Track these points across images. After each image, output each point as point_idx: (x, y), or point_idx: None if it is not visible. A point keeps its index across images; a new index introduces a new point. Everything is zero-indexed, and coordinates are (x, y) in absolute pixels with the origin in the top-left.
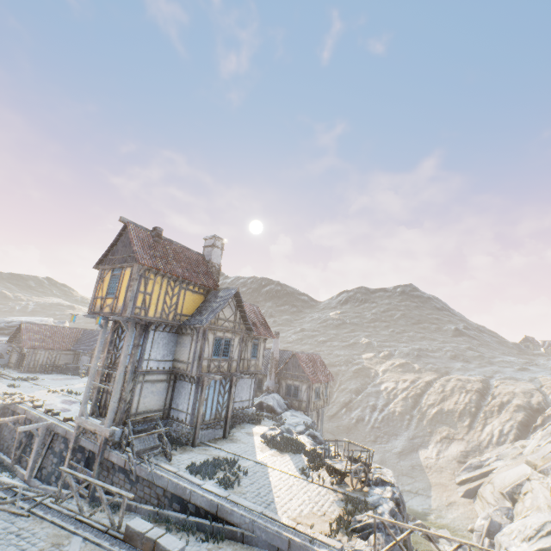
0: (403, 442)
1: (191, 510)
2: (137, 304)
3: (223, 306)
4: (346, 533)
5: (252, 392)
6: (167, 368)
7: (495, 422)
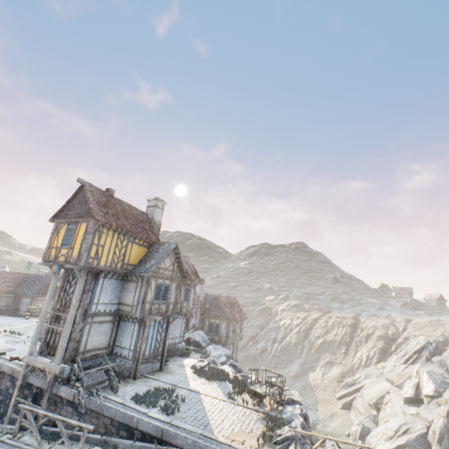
0: (297, 367)
1: (137, 436)
2: (91, 254)
3: (165, 257)
4: (271, 445)
5: (183, 329)
6: (113, 311)
7: (363, 349)
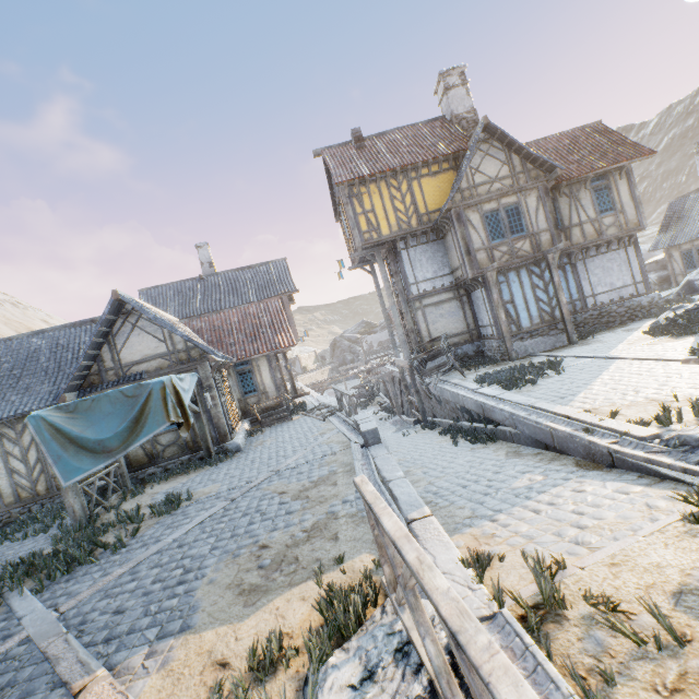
0: None
1: (474, 417)
2: (362, 230)
3: (467, 163)
4: None
5: (637, 269)
6: (448, 285)
7: None
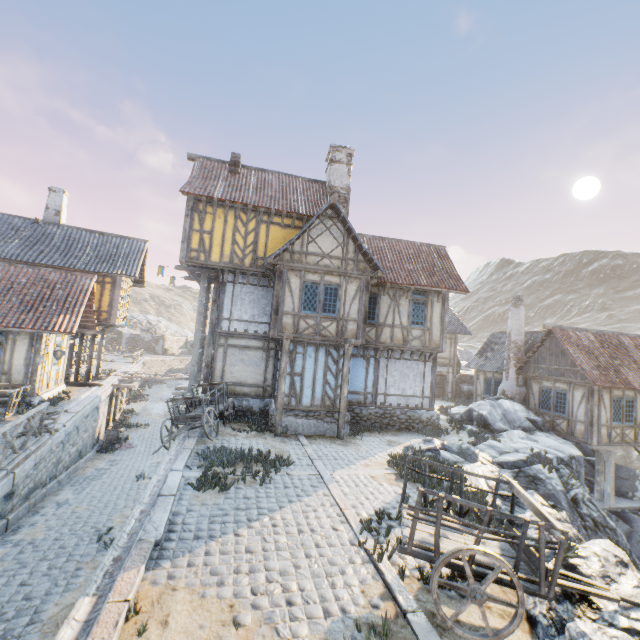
0: None
1: None
2: (192, 246)
3: (303, 229)
4: None
5: (428, 384)
6: (262, 333)
7: None
